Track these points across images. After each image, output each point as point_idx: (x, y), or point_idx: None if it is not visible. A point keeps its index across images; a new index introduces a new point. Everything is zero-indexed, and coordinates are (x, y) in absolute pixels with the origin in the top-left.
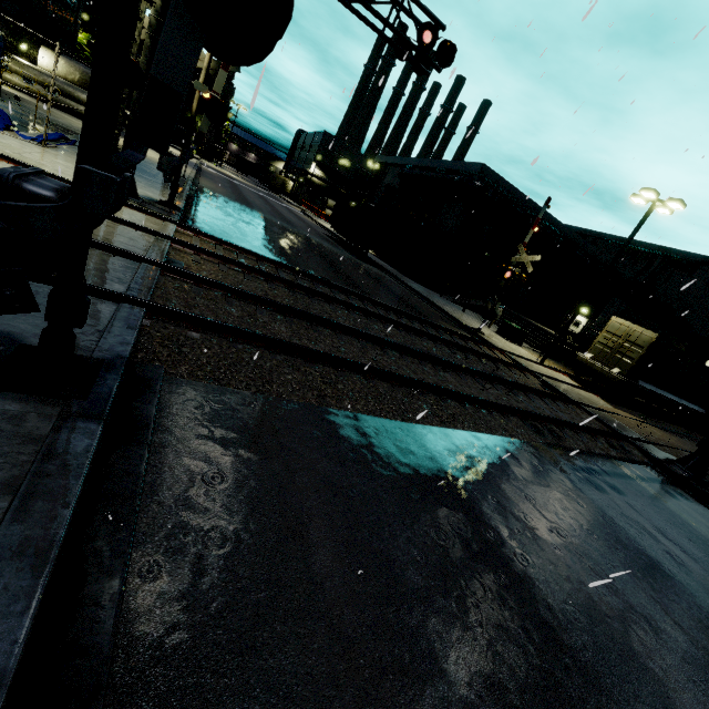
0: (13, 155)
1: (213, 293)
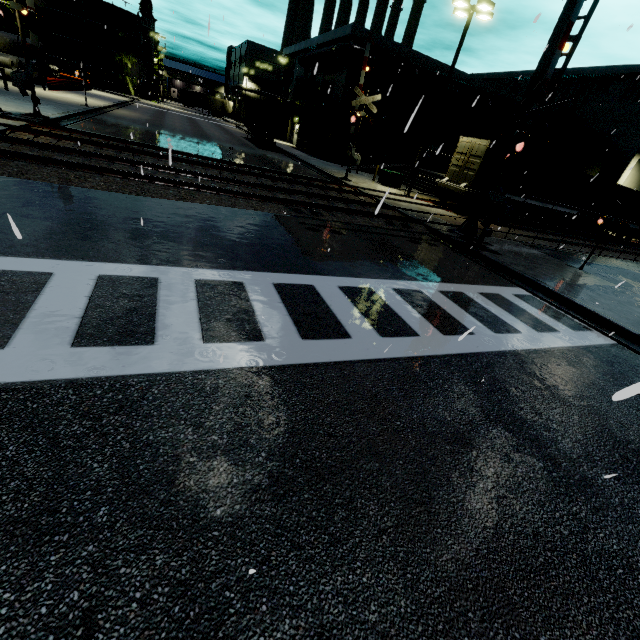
0: None
1: (22, 147)
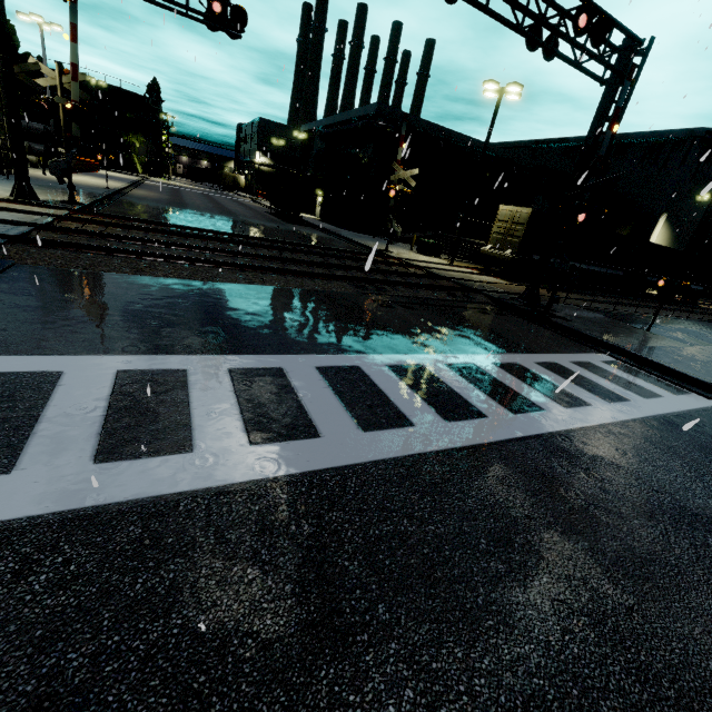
0: None
1: (79, 238)
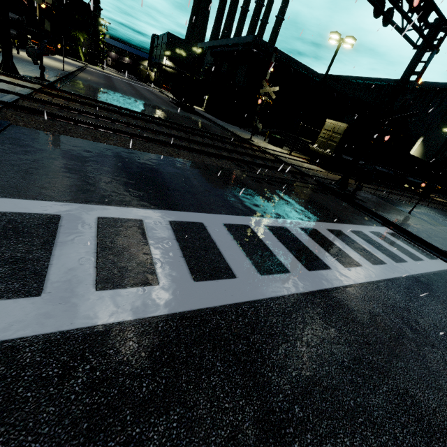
0: None
1: (52, 108)
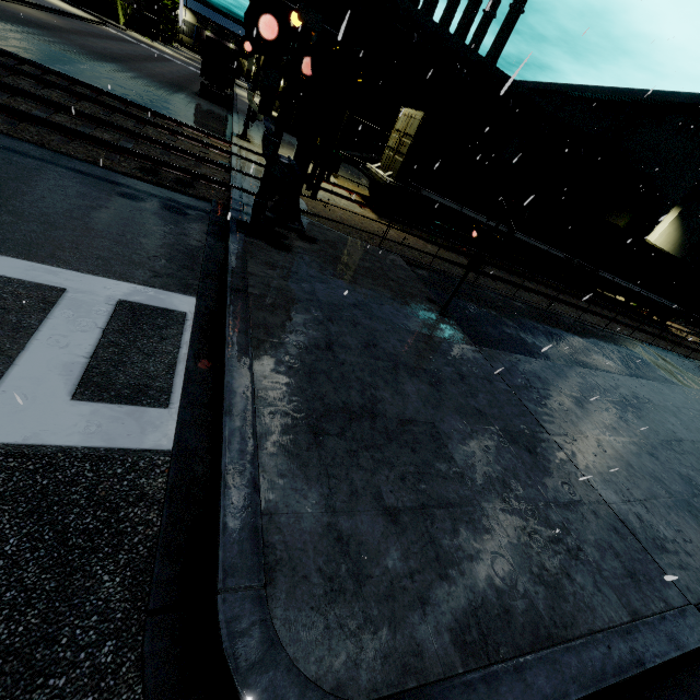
0: None
1: None
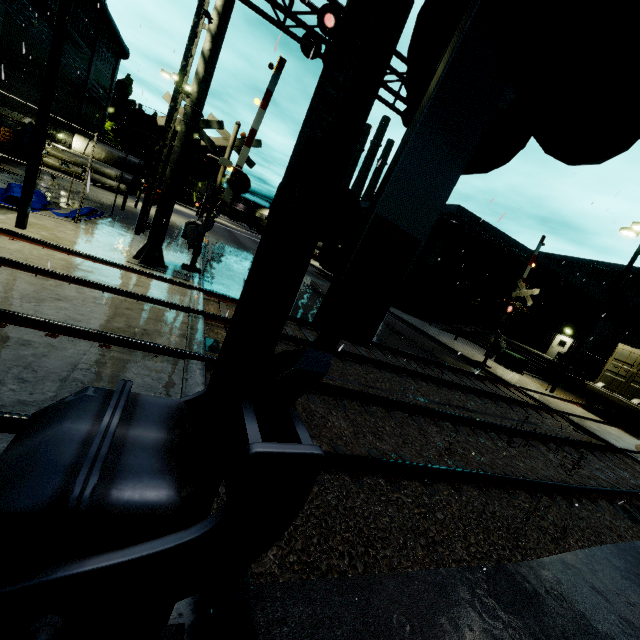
0: (49, 237)
1: None
